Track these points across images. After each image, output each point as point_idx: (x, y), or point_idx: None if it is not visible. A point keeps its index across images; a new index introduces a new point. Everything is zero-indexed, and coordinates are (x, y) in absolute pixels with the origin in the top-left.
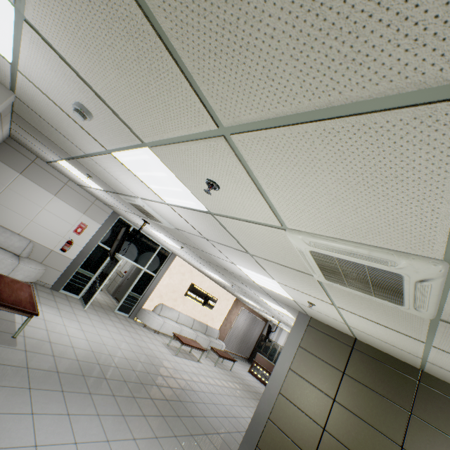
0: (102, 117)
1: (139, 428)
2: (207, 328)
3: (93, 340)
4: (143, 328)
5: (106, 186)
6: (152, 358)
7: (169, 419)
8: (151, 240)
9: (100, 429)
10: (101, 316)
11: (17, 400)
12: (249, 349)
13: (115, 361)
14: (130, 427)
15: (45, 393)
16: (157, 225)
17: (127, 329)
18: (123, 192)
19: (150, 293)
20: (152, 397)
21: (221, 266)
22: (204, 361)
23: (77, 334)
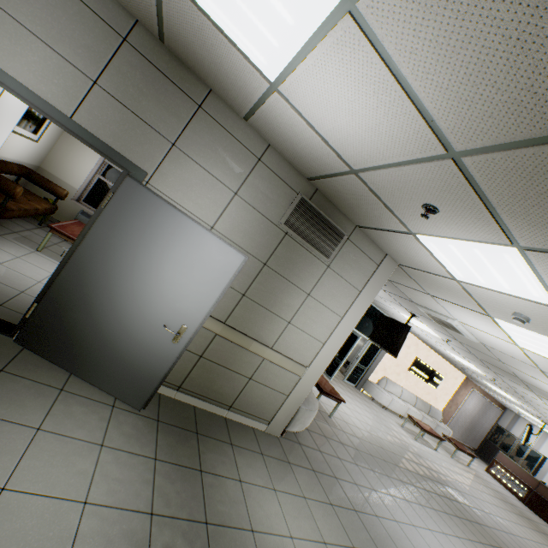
0: (544, 327)
1: (452, 526)
2: (429, 407)
3: (360, 419)
4: (371, 401)
5: (398, 294)
6: (403, 443)
7: (464, 521)
8: (379, 312)
9: (432, 520)
10: (342, 387)
11: (375, 480)
12: (477, 440)
13: (388, 446)
14: (446, 523)
15: (381, 476)
16: (435, 324)
17: (365, 404)
18: (429, 307)
19: (375, 366)
20: (437, 493)
21: (512, 374)
22: (439, 449)
23: (348, 412)
